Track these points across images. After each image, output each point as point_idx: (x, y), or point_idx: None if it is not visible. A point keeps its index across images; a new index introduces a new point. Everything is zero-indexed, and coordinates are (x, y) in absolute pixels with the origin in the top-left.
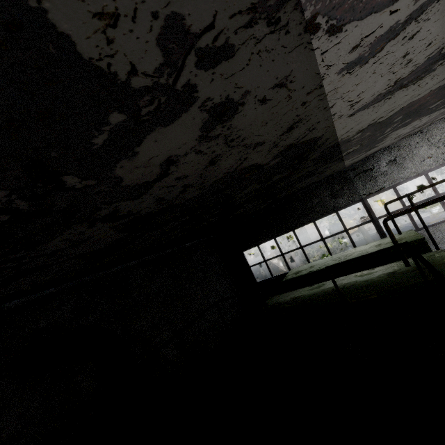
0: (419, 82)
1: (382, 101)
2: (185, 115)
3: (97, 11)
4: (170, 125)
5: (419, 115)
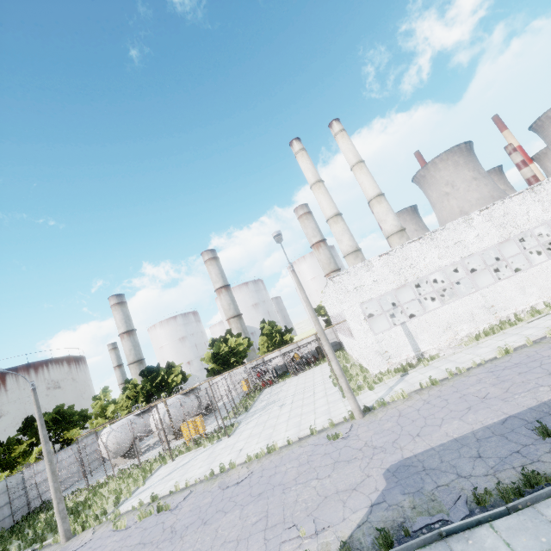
0: None
1: None
2: None
3: None
4: None
5: None
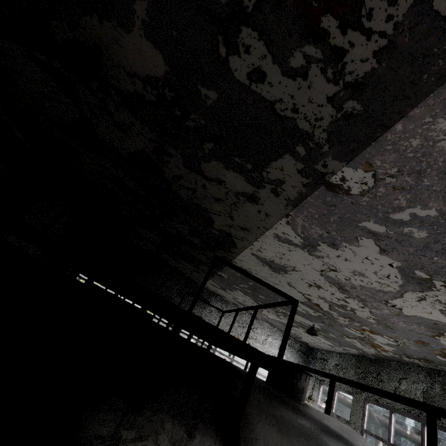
0: (273, 272)
1: (261, 263)
2: (251, 186)
3: (283, 167)
4: (245, 182)
5: (253, 295)
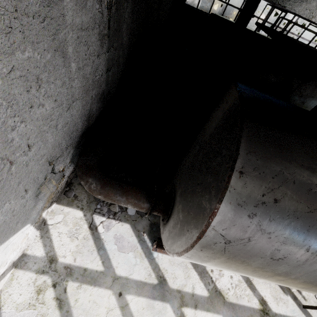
0: None
1: None
2: None
3: None
4: None
5: None
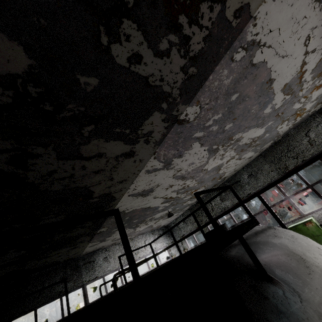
0: (144, 198)
1: (136, 197)
2: (129, 145)
3: (153, 122)
4: (124, 144)
5: (129, 225)
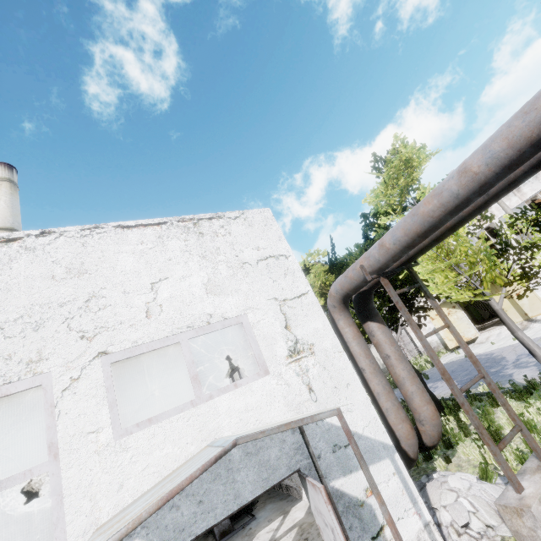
0: None
1: None
2: None
3: None
4: None
5: None
